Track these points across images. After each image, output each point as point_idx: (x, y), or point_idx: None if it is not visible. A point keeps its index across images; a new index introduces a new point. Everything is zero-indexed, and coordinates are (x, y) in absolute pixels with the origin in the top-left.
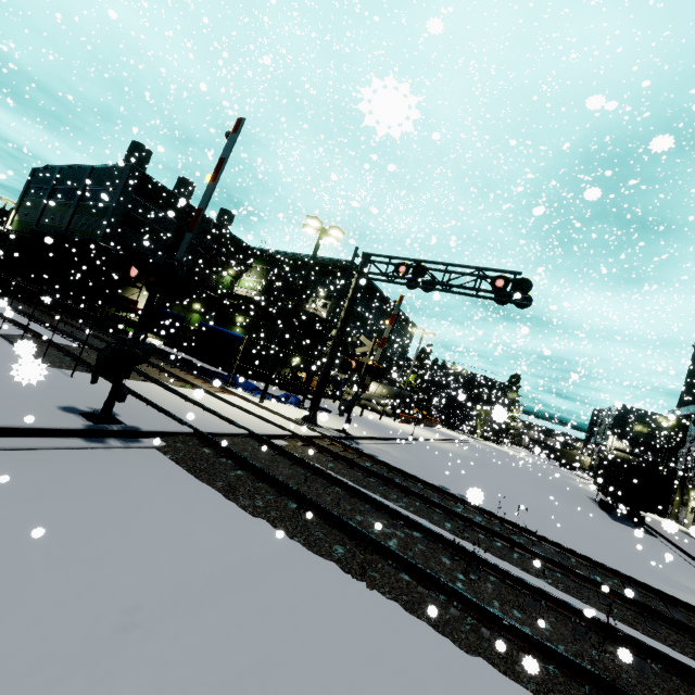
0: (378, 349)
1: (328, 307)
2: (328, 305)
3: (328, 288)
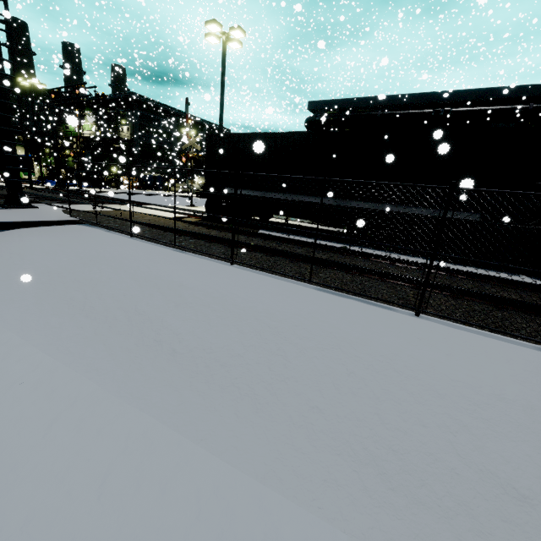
0: (78, 143)
1: (130, 130)
2: (129, 129)
3: (127, 116)
